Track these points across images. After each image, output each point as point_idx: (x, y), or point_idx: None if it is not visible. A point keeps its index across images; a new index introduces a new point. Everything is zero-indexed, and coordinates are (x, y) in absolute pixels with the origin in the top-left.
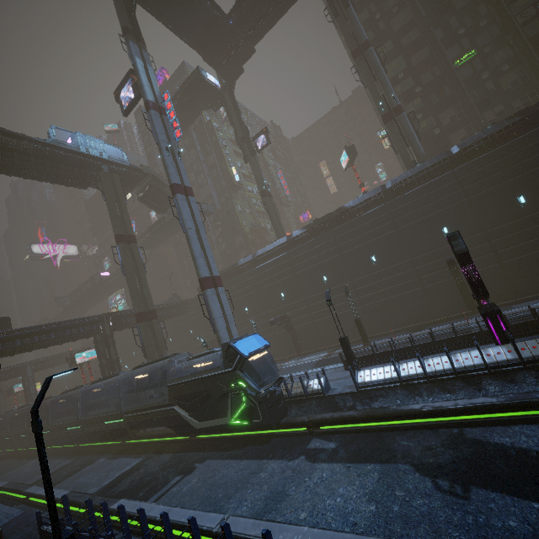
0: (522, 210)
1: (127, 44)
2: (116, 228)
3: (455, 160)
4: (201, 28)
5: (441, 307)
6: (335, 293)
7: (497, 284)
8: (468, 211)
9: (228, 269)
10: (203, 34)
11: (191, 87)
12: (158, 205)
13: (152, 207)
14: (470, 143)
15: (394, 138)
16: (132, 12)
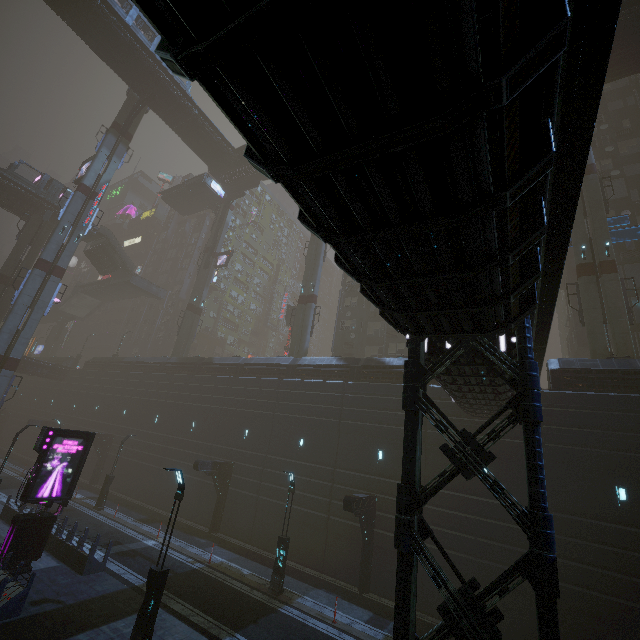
0: (298, 452)
1: (106, 134)
2: (5, 268)
3: (289, 370)
4: (207, 148)
5: (202, 512)
6: (153, 439)
7: (246, 516)
8: (269, 426)
9: (115, 359)
10: (209, 153)
11: (195, 185)
12: (100, 265)
13: (94, 264)
14: (306, 362)
15: (295, 321)
16: (133, 114)
